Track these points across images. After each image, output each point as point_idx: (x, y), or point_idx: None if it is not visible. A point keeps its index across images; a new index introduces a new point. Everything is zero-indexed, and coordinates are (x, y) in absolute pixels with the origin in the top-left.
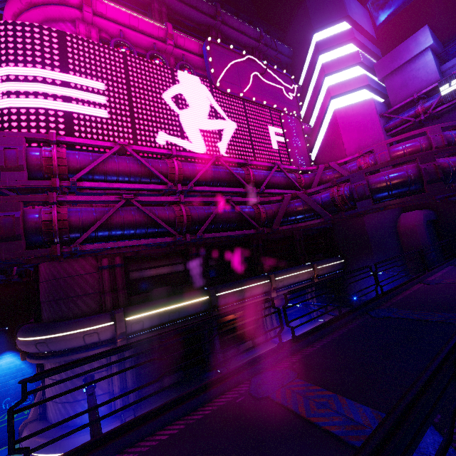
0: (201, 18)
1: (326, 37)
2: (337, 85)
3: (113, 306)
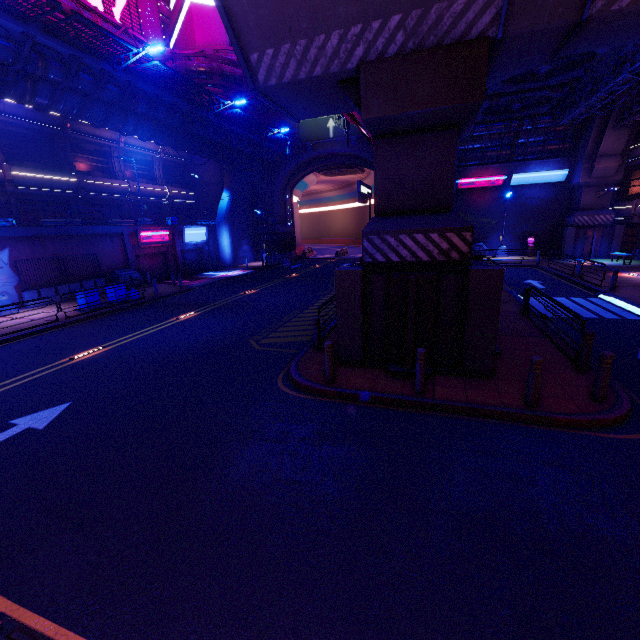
0: None
1: None
2: None
3: None
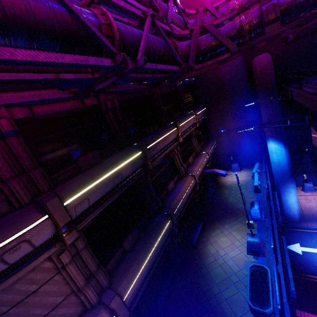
0: None
1: None
2: None
3: (30, 195)
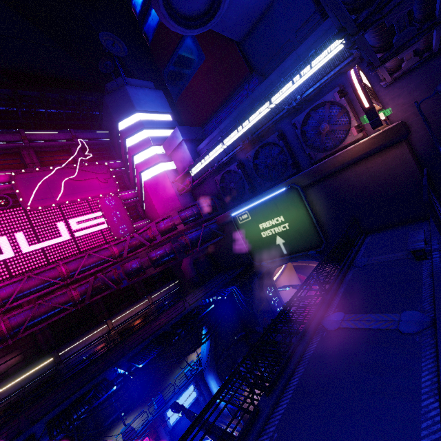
0: (8, 146)
1: (125, 127)
2: (141, 164)
3: None
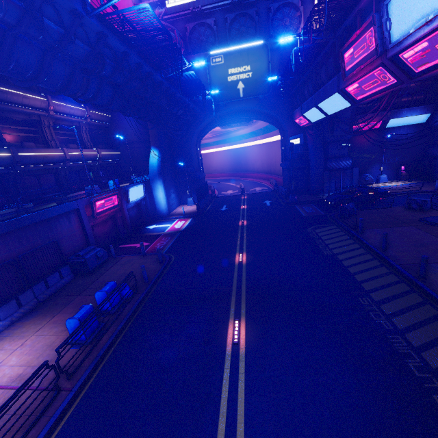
0: None
1: None
2: None
3: None
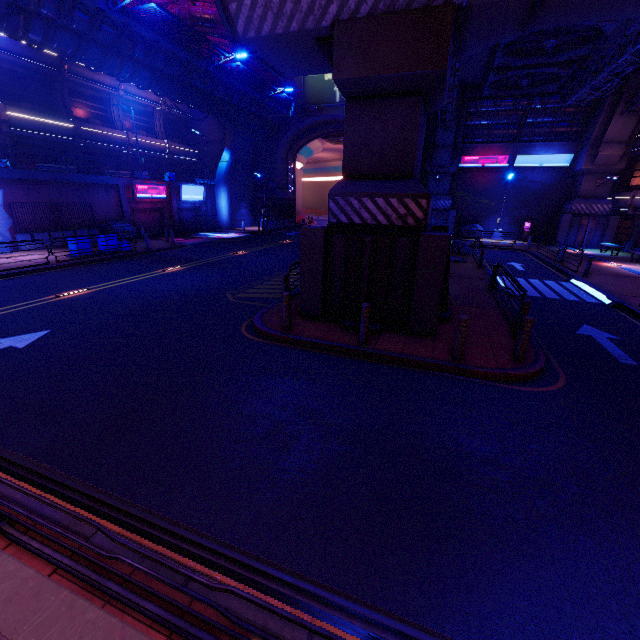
0: None
1: None
2: None
3: None
